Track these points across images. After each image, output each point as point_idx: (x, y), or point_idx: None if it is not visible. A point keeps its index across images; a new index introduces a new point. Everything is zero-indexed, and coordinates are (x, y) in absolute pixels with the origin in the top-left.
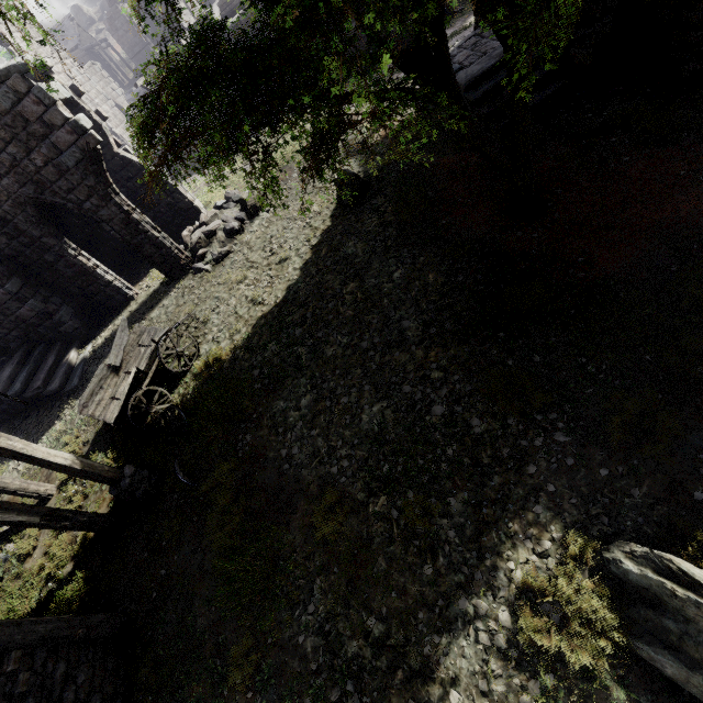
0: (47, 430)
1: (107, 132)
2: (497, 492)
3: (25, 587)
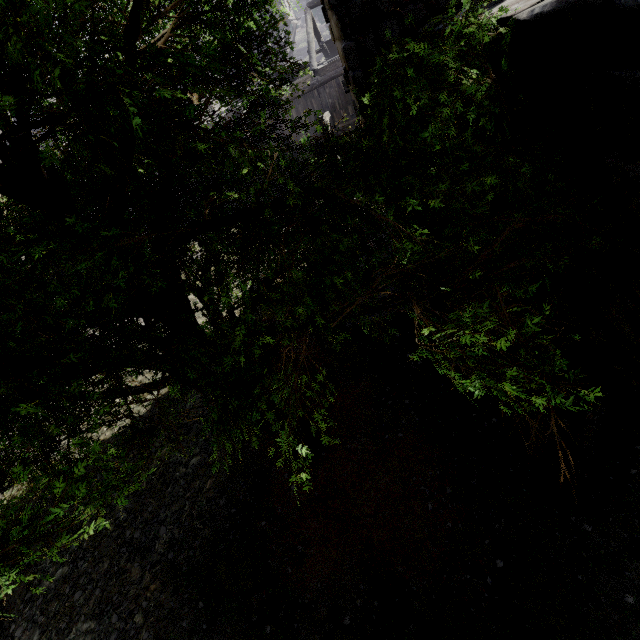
0: None
1: None
2: None
3: None
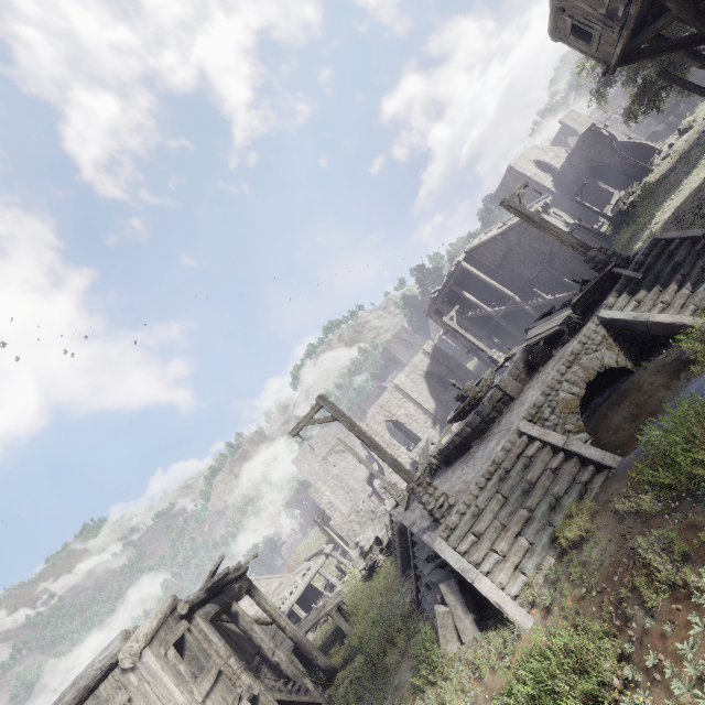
0: None
1: (615, 136)
2: None
3: None
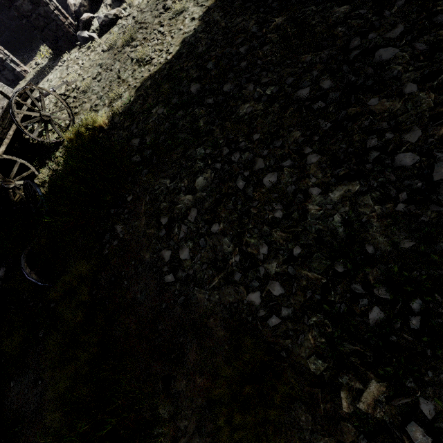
0: None
1: None
2: None
3: None
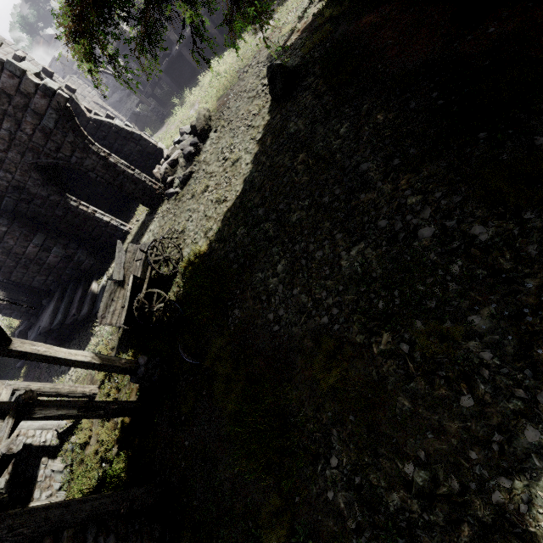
0: (86, 345)
1: (78, 102)
2: (536, 296)
3: (88, 469)
